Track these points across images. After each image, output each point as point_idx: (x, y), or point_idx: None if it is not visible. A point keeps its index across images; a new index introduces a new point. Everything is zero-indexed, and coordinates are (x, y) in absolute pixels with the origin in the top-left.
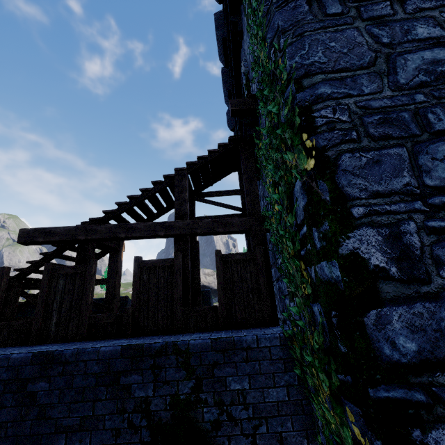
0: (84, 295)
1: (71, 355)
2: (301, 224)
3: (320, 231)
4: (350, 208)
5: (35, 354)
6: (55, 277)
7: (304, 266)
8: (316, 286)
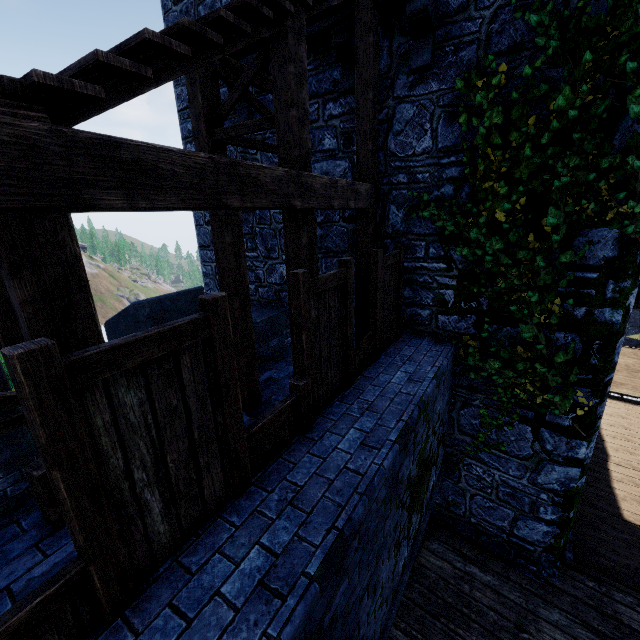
0: (226, 401)
1: (364, 511)
2: (582, 268)
3: (618, 286)
4: (639, 273)
5: (324, 575)
6: (97, 394)
7: (560, 302)
8: (580, 322)
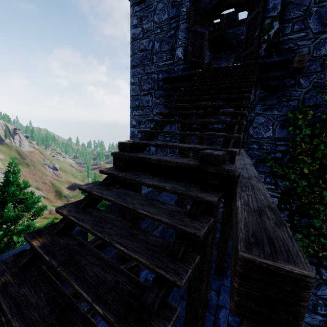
0: None
1: None
2: None
3: None
4: None
5: None
6: None
7: None
8: None
